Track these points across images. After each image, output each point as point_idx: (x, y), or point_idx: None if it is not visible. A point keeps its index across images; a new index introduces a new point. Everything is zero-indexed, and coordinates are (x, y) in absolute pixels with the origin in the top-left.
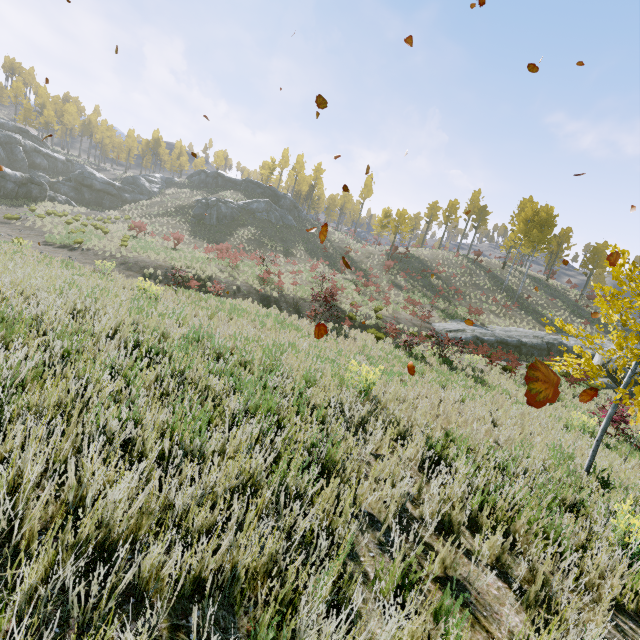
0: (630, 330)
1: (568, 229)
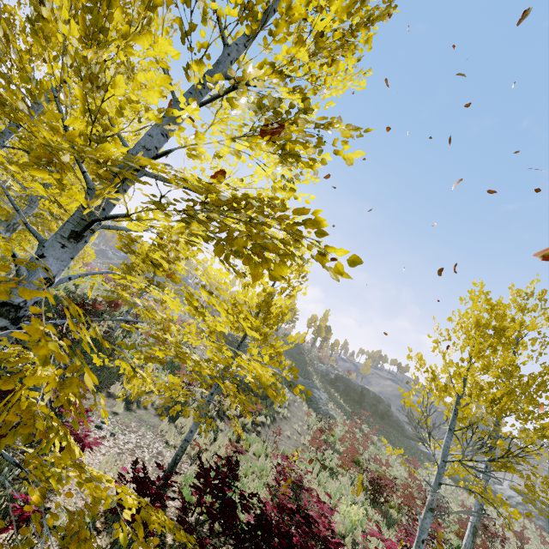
0: (318, 370)
1: (316, 315)
